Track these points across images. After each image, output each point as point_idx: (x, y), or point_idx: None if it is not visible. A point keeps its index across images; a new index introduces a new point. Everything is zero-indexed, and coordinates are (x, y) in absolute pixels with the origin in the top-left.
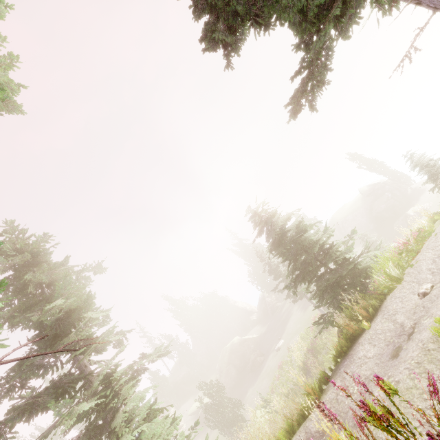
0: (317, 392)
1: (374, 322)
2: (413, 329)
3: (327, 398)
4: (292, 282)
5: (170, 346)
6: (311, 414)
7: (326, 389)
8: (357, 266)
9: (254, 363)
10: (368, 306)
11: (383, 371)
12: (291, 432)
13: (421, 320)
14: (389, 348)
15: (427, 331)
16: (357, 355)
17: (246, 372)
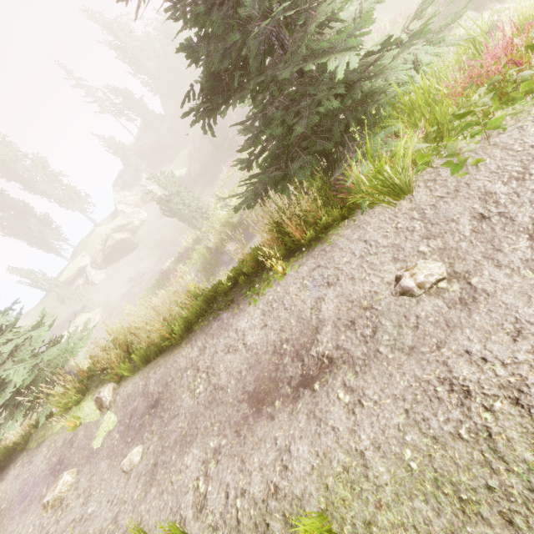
0: (180, 334)
1: (298, 266)
2: (317, 374)
3: (179, 360)
4: (197, 107)
5: (124, 105)
6: (163, 358)
7: (192, 334)
8: (348, 99)
9: (232, 142)
10: (313, 221)
11: (228, 417)
12: (144, 360)
13: (341, 371)
14: (271, 361)
15: (311, 456)
16: (240, 320)
17: (224, 149)
